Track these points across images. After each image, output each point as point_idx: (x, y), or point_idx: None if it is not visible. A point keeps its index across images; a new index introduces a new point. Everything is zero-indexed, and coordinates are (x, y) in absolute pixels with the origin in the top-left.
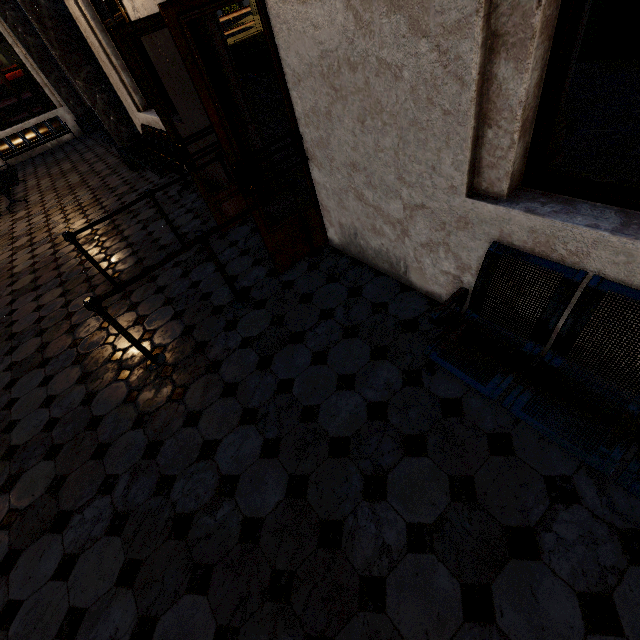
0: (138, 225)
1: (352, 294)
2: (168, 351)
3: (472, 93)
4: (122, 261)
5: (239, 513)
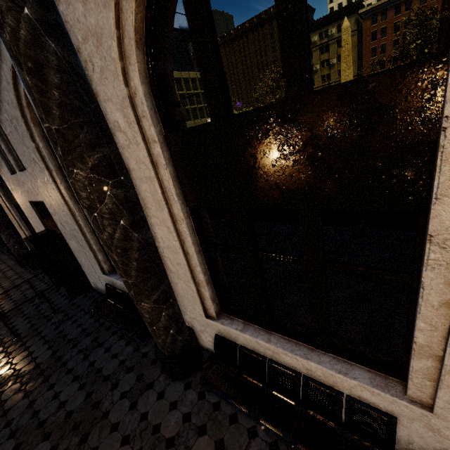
0: (20, 292)
1: (93, 302)
2: (23, 333)
3: (94, 258)
4: (9, 308)
5: (36, 363)
